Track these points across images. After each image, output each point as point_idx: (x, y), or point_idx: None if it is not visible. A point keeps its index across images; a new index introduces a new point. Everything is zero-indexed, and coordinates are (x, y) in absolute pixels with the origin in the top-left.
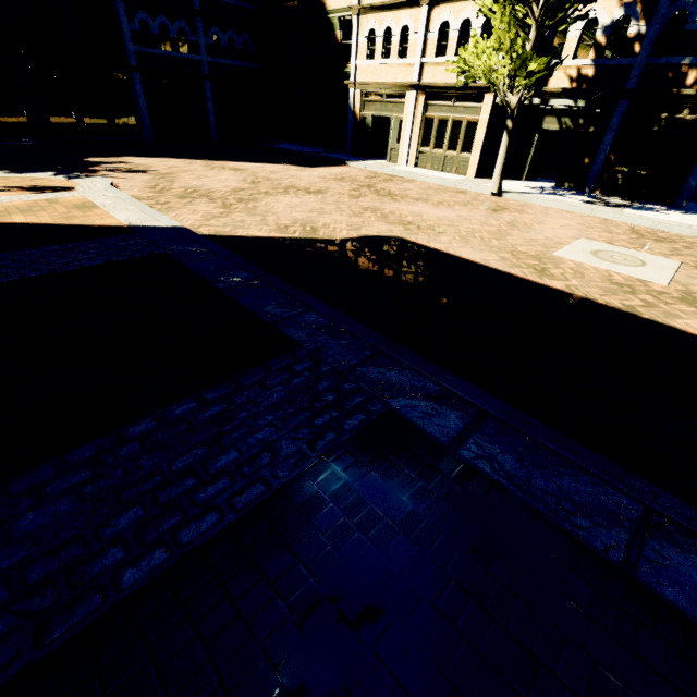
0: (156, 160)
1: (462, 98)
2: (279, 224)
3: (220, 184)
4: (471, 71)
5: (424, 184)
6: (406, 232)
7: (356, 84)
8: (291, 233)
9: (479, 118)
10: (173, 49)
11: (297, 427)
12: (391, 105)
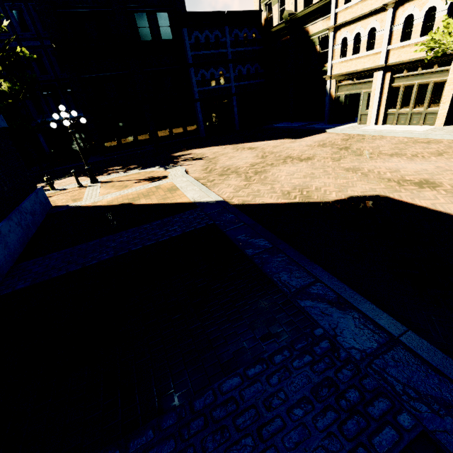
0: (206, 149)
1: (427, 66)
2: (283, 191)
3: (242, 161)
4: (441, 47)
5: (393, 139)
6: (388, 190)
7: (332, 76)
8: (292, 198)
9: (447, 78)
10: (217, 84)
11: (328, 434)
12: (360, 84)
